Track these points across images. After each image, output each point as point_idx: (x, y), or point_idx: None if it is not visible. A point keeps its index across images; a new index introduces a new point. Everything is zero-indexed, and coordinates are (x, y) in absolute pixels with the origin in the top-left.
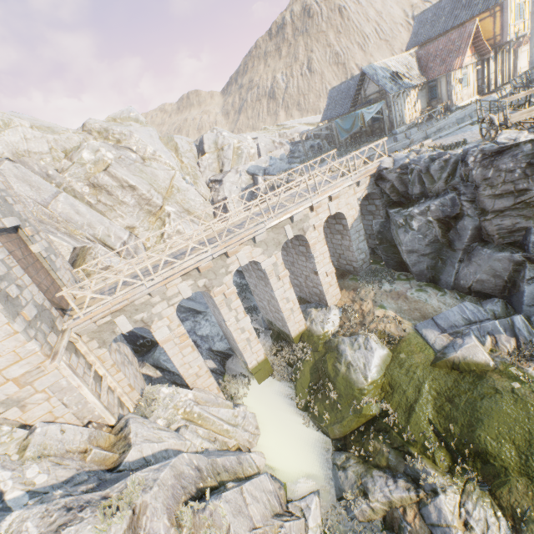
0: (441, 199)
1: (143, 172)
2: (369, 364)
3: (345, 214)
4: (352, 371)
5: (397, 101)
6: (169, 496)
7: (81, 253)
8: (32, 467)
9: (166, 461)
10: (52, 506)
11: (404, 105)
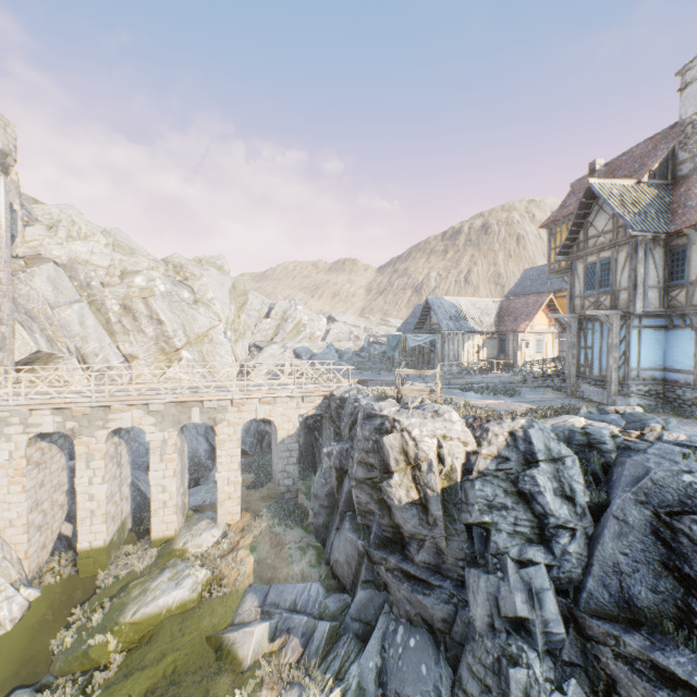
0: (341, 447)
1: (185, 312)
2: (156, 599)
3: (278, 425)
4: (137, 600)
5: (454, 339)
6: None
7: (45, 358)
8: None
9: None
10: None
11: (463, 346)
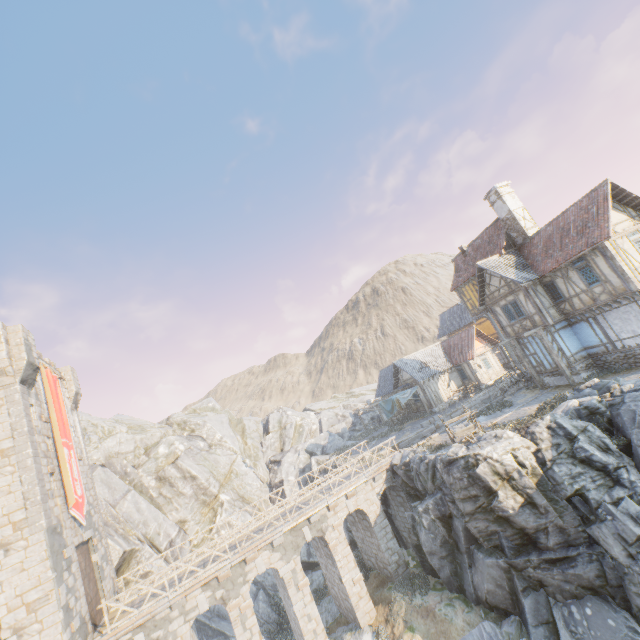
0: (434, 498)
1: (207, 459)
2: None
3: (366, 510)
4: None
5: (429, 385)
6: None
7: (128, 556)
8: None
9: None
10: None
11: (437, 387)
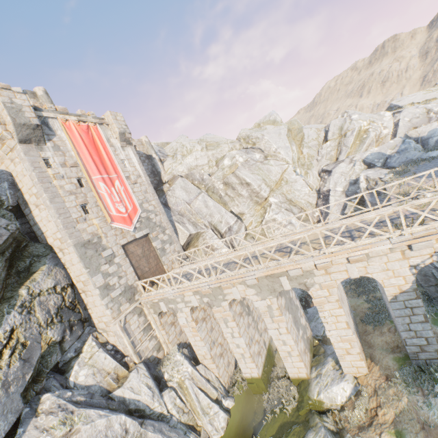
0: None
1: (261, 169)
2: None
3: (381, 281)
4: None
5: None
6: (94, 434)
7: (195, 236)
8: (85, 369)
9: (109, 413)
10: (58, 400)
11: None
